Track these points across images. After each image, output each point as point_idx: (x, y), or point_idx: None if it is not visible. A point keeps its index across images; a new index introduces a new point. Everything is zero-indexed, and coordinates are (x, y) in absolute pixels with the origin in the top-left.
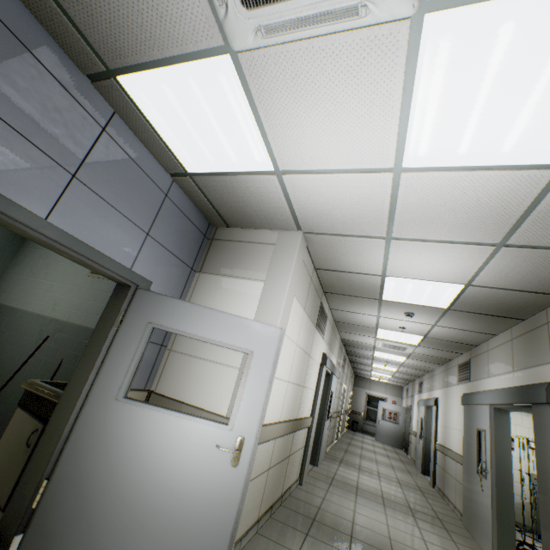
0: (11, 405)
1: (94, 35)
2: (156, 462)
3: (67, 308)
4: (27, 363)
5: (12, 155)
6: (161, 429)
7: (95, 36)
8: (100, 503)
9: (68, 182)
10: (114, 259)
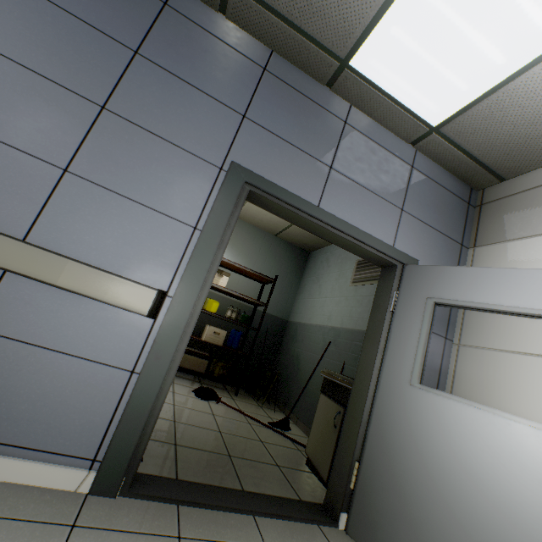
0: (314, 400)
1: (327, 36)
2: (489, 480)
3: (339, 316)
4: (318, 366)
5: (291, 163)
6: (482, 432)
7: (328, 35)
8: (421, 510)
9: (327, 174)
10: (375, 237)
